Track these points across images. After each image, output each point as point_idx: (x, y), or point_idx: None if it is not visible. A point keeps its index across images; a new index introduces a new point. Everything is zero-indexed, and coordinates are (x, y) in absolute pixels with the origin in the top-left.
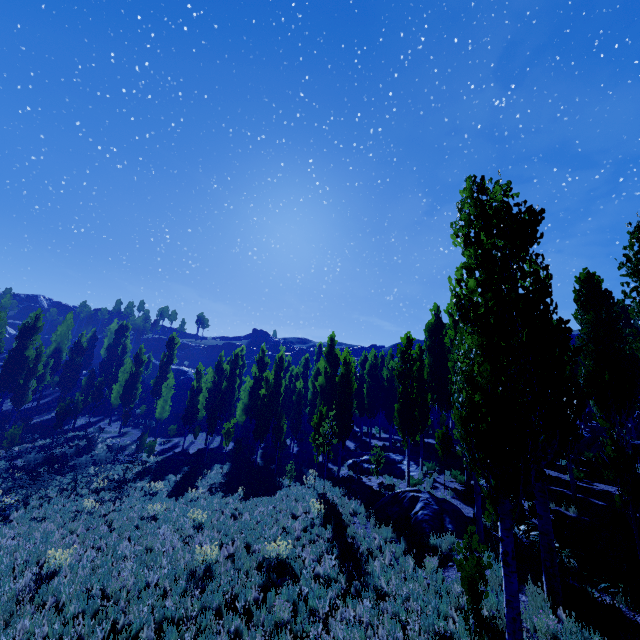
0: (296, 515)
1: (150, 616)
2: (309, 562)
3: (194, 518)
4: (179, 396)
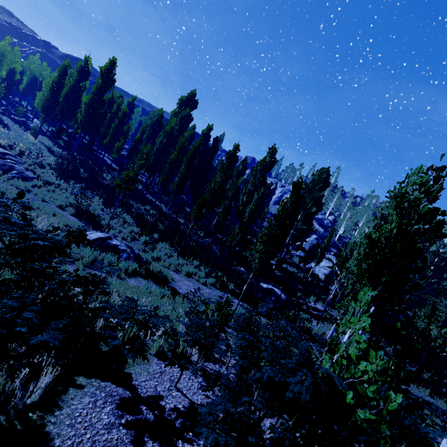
0: None
1: None
2: None
3: None
4: None
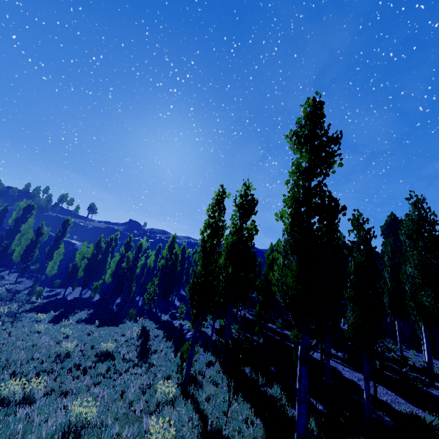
0: (125, 335)
1: (34, 369)
2: (123, 353)
3: (64, 332)
4: (66, 260)
